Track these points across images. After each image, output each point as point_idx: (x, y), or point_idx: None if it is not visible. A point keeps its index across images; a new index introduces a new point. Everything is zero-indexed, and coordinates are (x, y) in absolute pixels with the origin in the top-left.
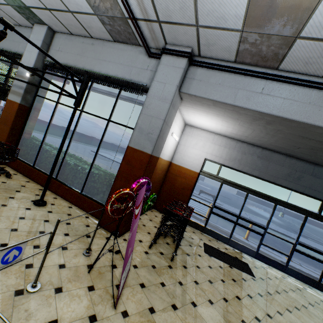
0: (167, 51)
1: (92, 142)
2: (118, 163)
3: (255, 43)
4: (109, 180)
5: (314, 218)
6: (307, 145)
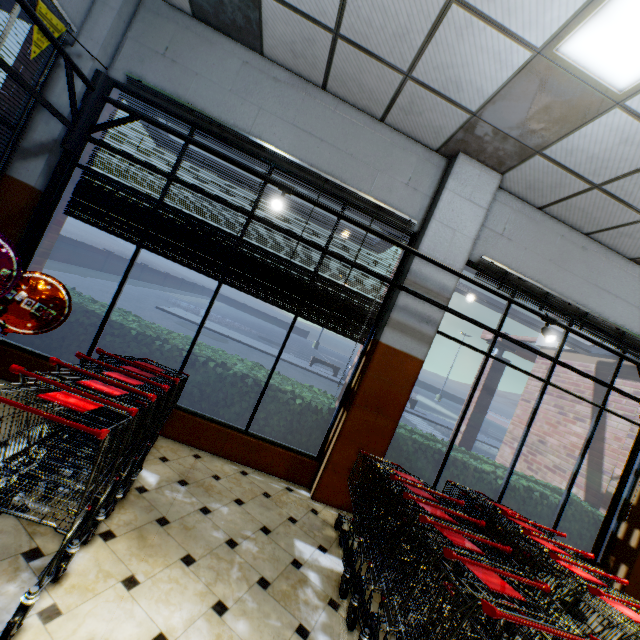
0: None
1: (106, 265)
2: (235, 341)
3: None
4: (591, 514)
5: None
6: None
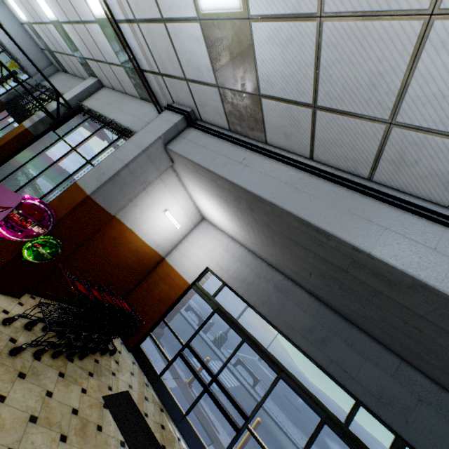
0: (171, 108)
1: None
2: None
3: (233, 103)
4: None
5: (335, 430)
6: (310, 263)
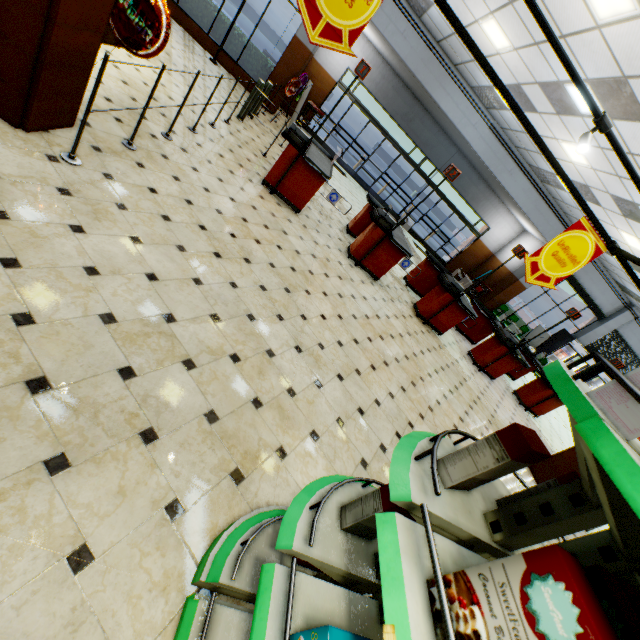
0: None
1: None
2: None
3: None
4: (265, 61)
5: (404, 157)
6: (418, 90)
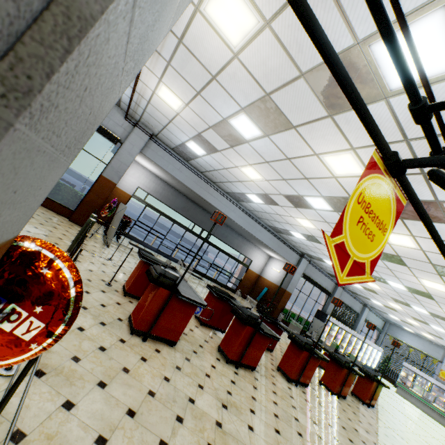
0: (139, 126)
1: None
2: None
3: (181, 151)
4: (75, 192)
5: (189, 232)
6: (192, 195)
